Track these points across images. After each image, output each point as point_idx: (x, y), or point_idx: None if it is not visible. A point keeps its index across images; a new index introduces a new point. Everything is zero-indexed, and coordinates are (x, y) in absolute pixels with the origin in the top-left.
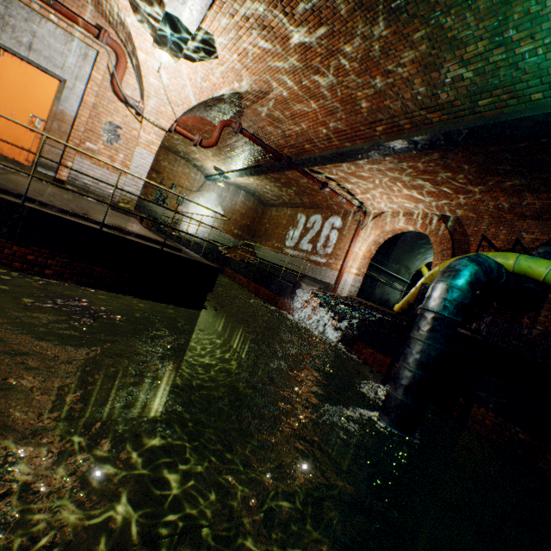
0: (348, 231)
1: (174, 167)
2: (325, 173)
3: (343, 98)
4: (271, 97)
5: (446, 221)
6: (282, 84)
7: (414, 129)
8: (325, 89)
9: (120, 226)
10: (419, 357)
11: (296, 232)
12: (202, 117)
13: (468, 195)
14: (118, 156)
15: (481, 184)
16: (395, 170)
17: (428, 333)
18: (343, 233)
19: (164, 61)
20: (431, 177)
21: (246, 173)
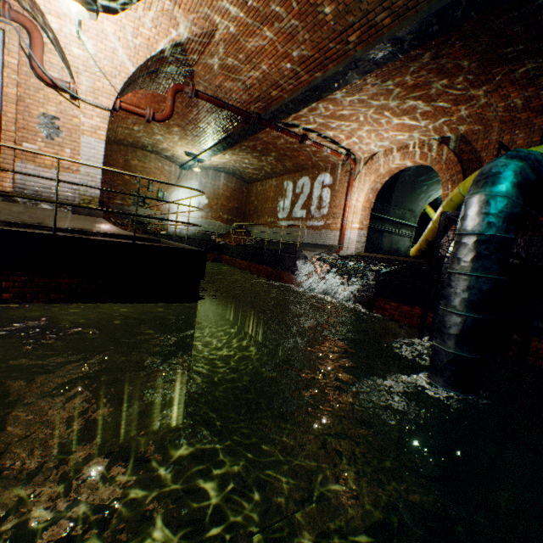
0: (340, 185)
1: (145, 164)
2: (301, 124)
3: (301, 8)
4: (218, 39)
5: (448, 143)
6: (225, 15)
7: (396, 22)
8: (277, 3)
9: (84, 229)
10: (468, 296)
11: (286, 201)
12: (153, 93)
13: (471, 102)
14: (64, 152)
15: (486, 82)
16: (380, 96)
17: (473, 263)
18: (336, 189)
19: (76, 15)
20: (424, 92)
21: (218, 149)
